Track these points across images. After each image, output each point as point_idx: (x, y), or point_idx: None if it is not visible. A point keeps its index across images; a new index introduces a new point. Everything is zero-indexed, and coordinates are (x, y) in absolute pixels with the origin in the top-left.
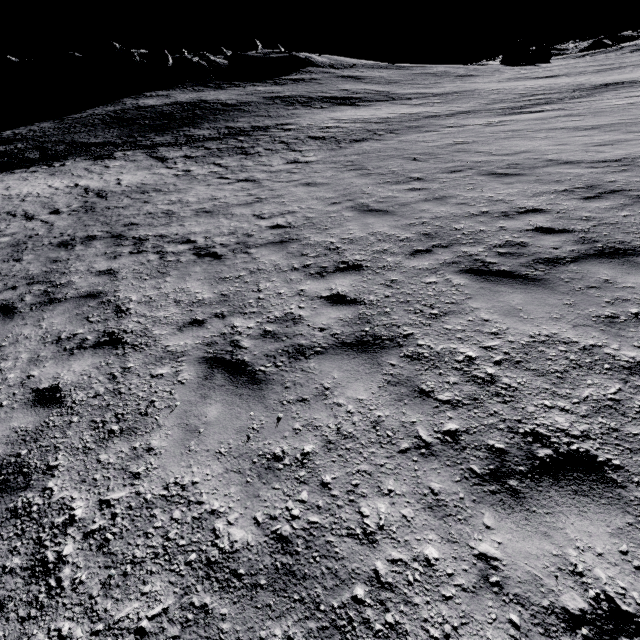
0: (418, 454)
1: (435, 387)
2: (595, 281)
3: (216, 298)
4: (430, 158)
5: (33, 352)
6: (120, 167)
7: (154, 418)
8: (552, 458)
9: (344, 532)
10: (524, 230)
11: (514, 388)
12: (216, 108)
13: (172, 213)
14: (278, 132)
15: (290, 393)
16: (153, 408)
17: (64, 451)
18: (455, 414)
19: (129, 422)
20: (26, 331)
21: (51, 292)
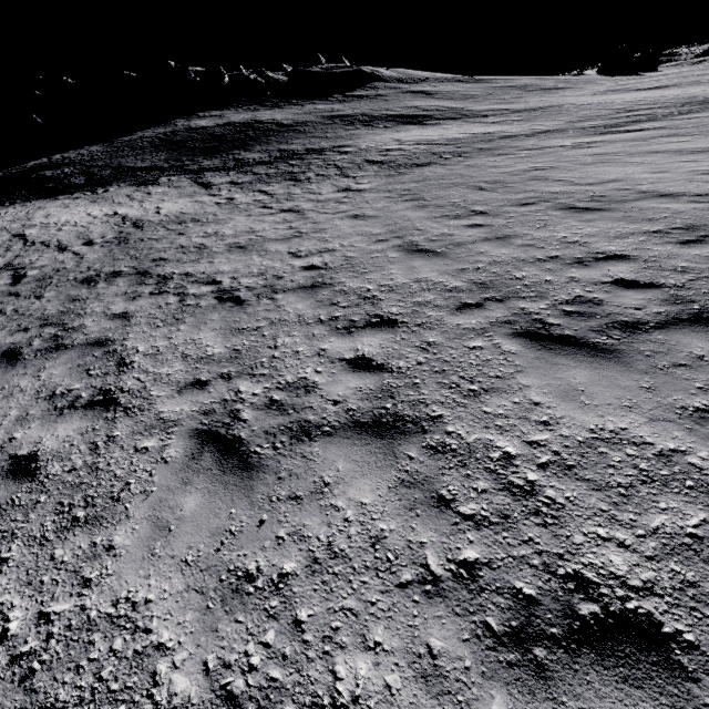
0: (421, 592)
1: (458, 494)
2: (685, 357)
3: (227, 354)
4: (499, 187)
5: (23, 409)
6: (162, 194)
7: (124, 506)
8: (598, 619)
9: (308, 700)
10: (600, 282)
11: (560, 505)
12: (270, 129)
13: (204, 248)
14: (333, 155)
15: (283, 486)
16: (127, 492)
17: (20, 540)
18: (477, 537)
19: (97, 508)
20: (23, 382)
21: (60, 337)
